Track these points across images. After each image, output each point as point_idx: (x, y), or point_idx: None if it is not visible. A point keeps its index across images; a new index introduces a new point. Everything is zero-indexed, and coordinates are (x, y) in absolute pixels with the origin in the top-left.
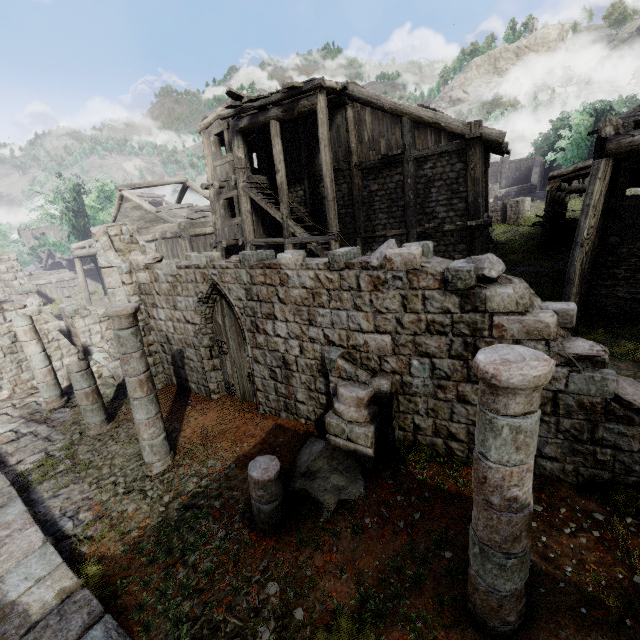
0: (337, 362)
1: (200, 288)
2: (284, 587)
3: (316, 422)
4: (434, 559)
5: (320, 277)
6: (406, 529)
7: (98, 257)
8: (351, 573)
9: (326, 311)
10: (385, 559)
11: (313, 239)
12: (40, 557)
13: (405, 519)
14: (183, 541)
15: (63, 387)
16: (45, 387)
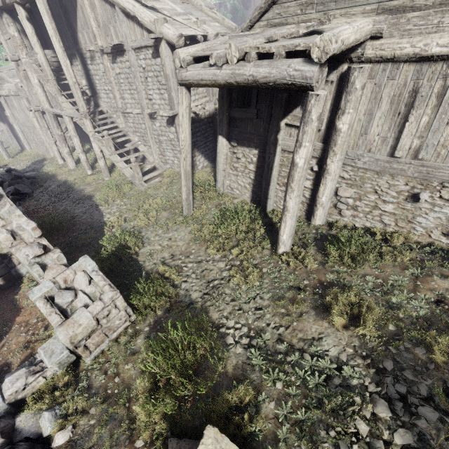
0: None
1: None
2: None
3: None
4: None
5: None
6: None
7: None
8: None
9: None
10: None
11: (74, 115)
12: None
13: None
14: None
15: None
16: None
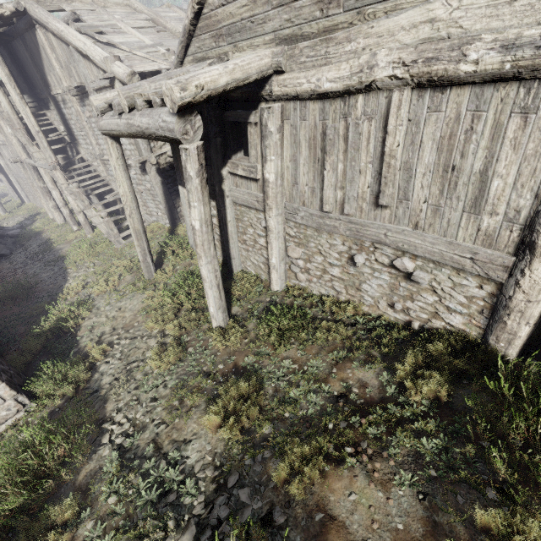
0: None
1: None
2: None
3: None
4: None
5: None
6: None
7: None
8: None
9: None
10: None
11: (45, 166)
12: None
13: None
14: None
15: None
16: None
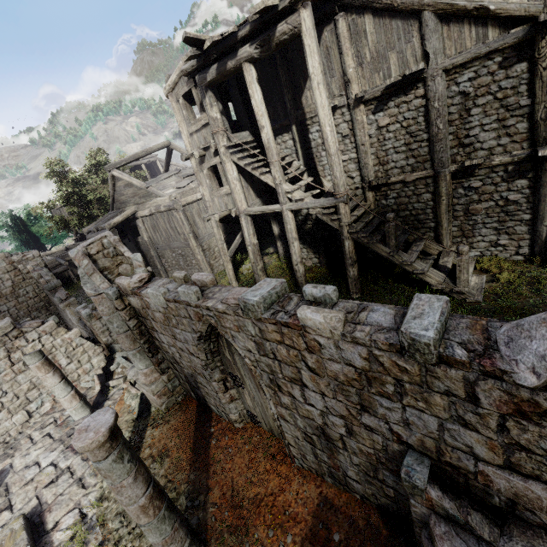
0: (427, 493)
1: (197, 326)
2: None
3: (379, 507)
4: None
5: (381, 360)
6: None
7: (83, 286)
8: None
9: (394, 405)
10: None
11: (316, 203)
12: None
13: None
14: None
15: (95, 393)
16: (73, 411)
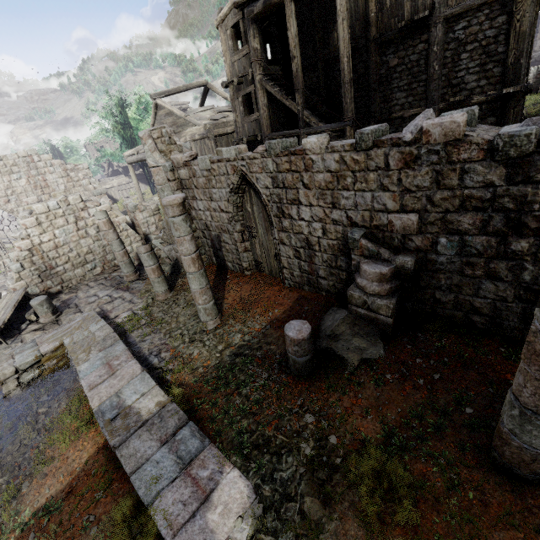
0: (360, 241)
1: (231, 180)
2: (318, 419)
3: (336, 295)
4: (454, 412)
5: (345, 159)
6: (426, 386)
7: (147, 158)
8: (375, 415)
9: (350, 193)
10: (406, 408)
11: (328, 127)
12: (141, 380)
13: (424, 378)
14: (236, 378)
15: (135, 265)
16: (124, 265)
